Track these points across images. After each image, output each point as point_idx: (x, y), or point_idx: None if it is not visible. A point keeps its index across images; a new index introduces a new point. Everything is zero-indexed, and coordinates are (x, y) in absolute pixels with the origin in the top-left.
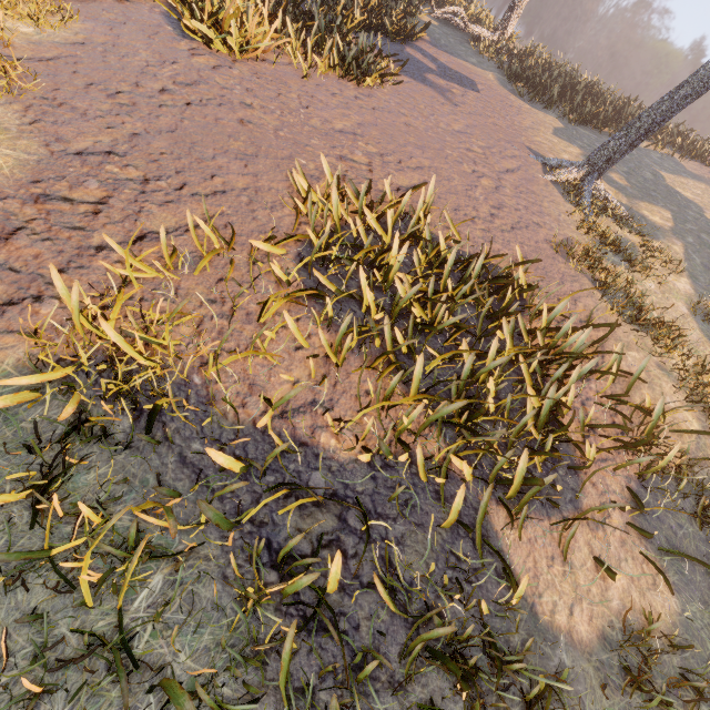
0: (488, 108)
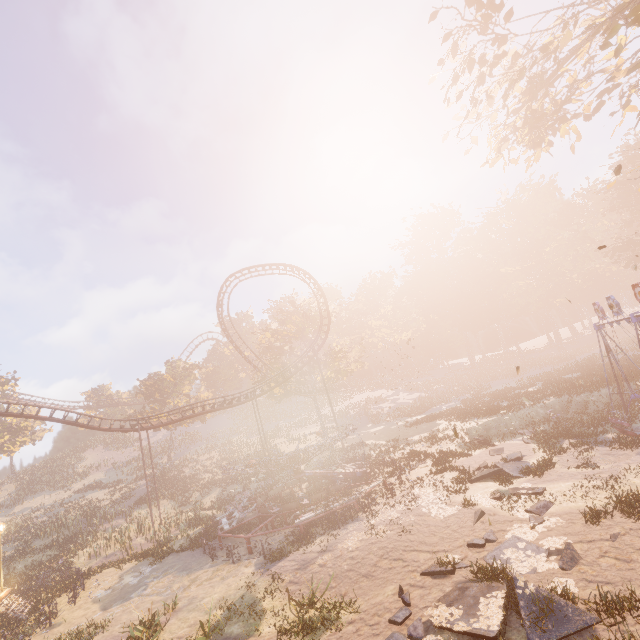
0: None
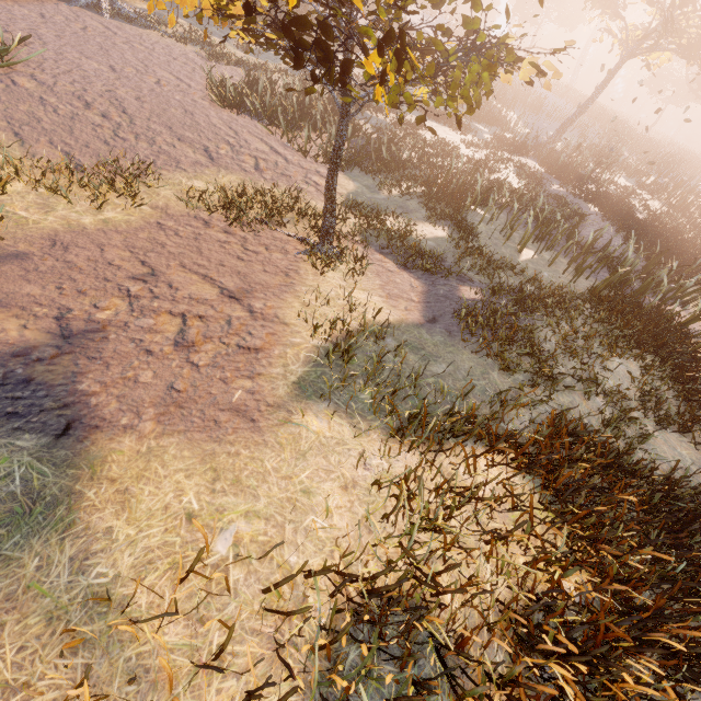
0: None
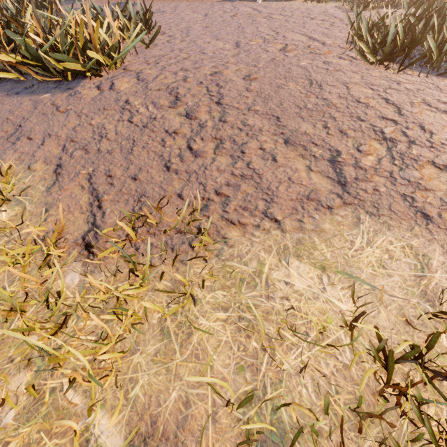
0: (163, 4)
